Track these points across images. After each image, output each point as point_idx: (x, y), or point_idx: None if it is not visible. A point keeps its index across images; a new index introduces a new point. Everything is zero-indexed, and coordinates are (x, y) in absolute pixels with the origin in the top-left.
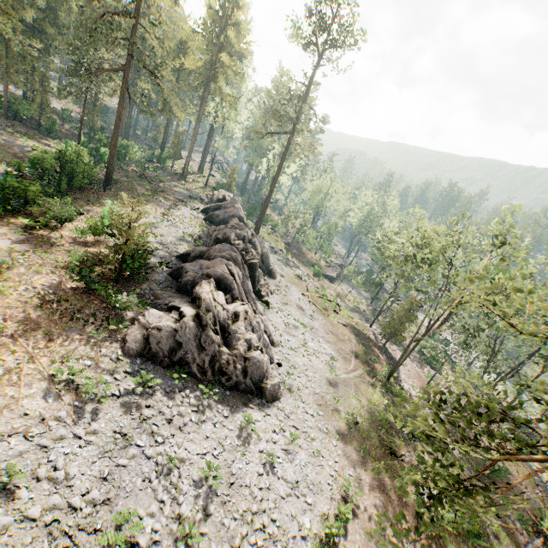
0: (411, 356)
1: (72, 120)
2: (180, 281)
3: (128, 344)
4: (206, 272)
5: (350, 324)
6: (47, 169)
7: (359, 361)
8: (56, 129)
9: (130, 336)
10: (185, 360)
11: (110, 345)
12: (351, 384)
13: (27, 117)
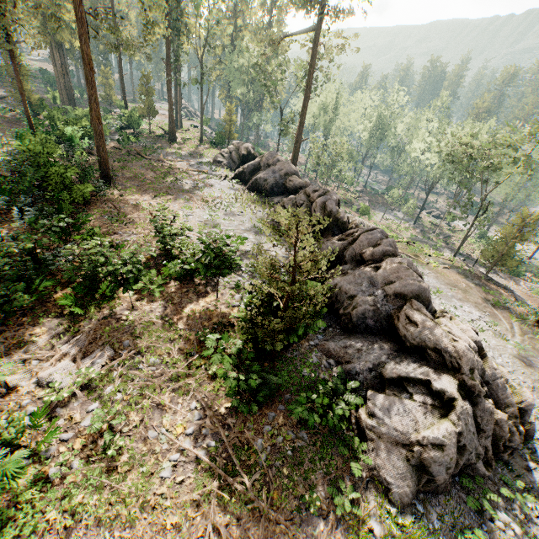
0: (500, 274)
1: None
2: (343, 313)
3: (393, 488)
4: (393, 291)
5: (446, 263)
6: (24, 188)
7: (500, 311)
8: None
9: (386, 469)
10: (467, 463)
11: (370, 506)
12: (530, 349)
13: None
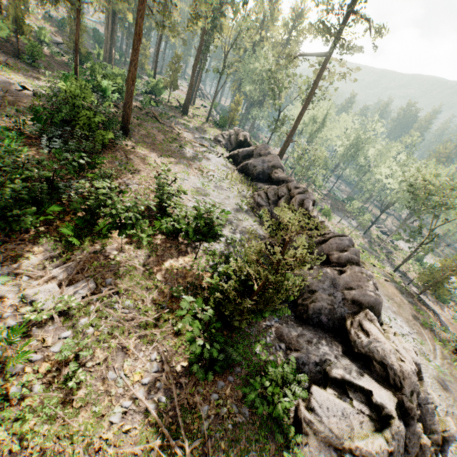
0: (428, 297)
1: (49, 42)
2: (301, 303)
3: None
4: (352, 297)
5: (387, 276)
6: (56, 121)
7: (426, 331)
8: (39, 56)
9: None
10: None
11: None
12: (448, 374)
13: (0, 40)
